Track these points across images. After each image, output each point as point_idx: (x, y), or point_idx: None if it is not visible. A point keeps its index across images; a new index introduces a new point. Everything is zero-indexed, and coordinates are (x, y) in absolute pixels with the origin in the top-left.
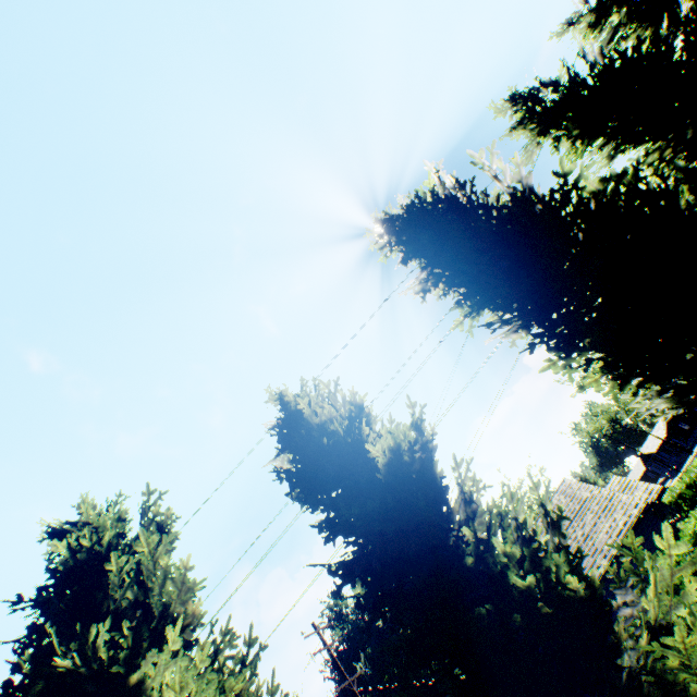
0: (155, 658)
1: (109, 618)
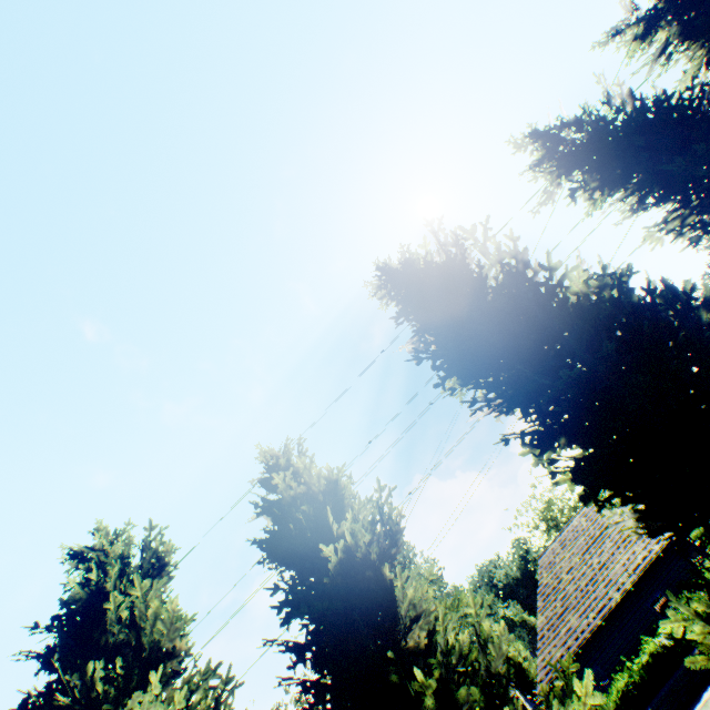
0: (138, 698)
1: (103, 657)
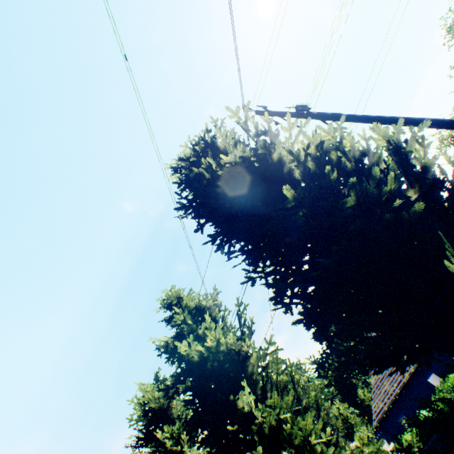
0: None
1: None
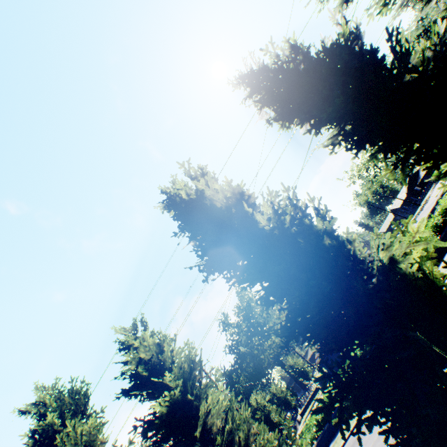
0: None
1: None
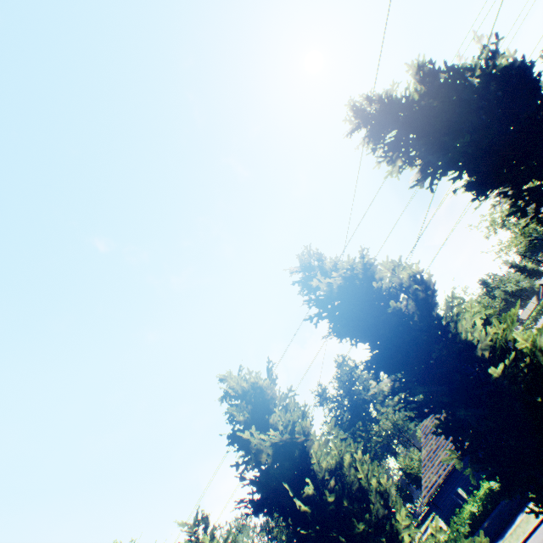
0: None
1: None
